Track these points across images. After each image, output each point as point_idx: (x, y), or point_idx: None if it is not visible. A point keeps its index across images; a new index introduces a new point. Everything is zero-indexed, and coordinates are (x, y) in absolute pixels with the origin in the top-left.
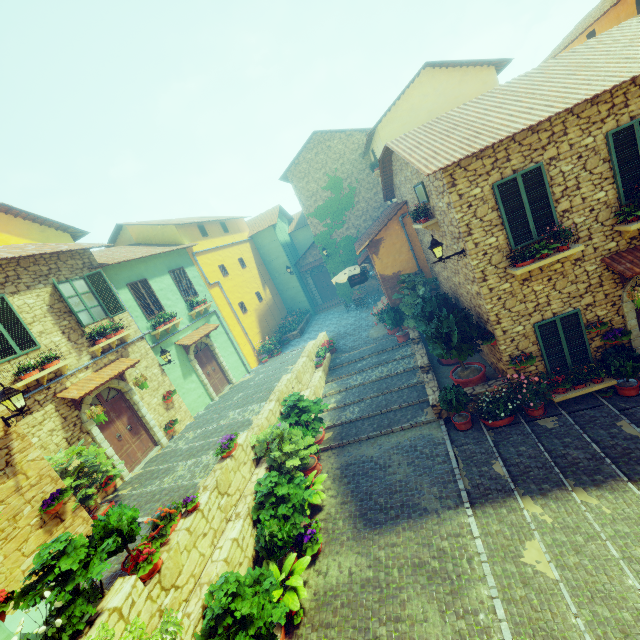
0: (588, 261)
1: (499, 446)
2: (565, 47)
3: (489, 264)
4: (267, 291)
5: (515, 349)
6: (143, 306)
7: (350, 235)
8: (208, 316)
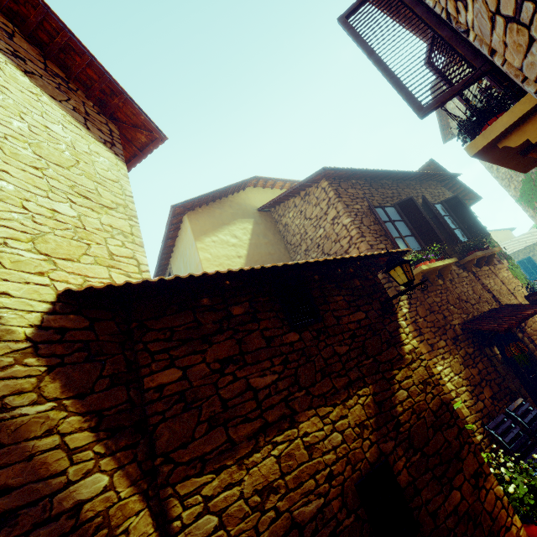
0: None
1: None
2: None
3: None
4: None
5: None
6: None
7: None
8: None
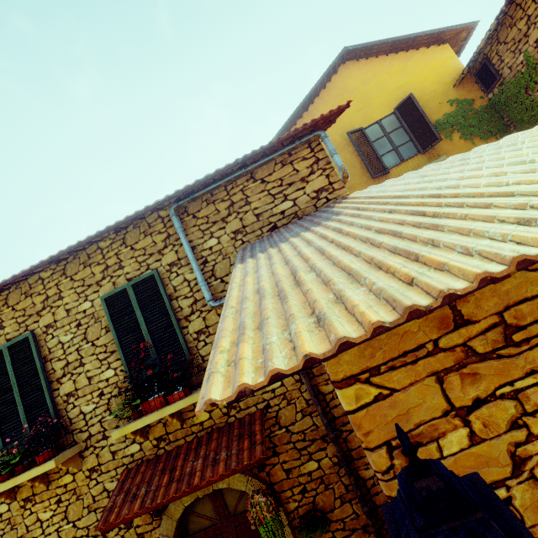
0: (107, 472)
1: None
2: None
3: None
4: None
5: None
6: None
7: None
8: None
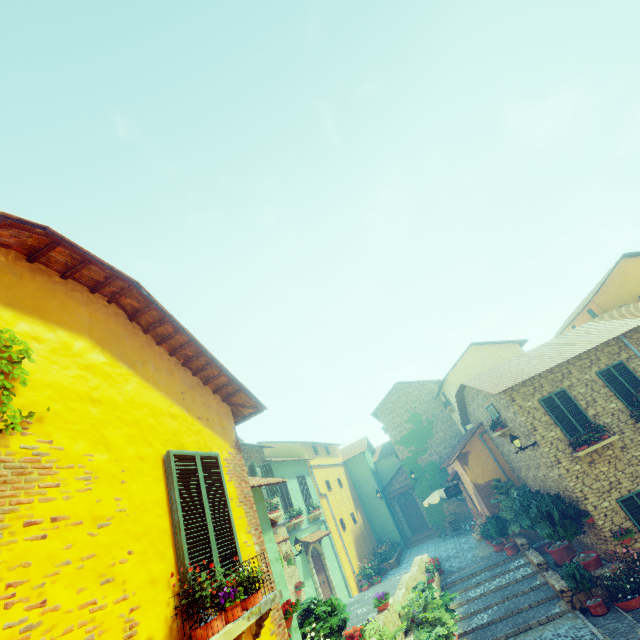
0: (631, 448)
1: (639, 621)
2: (560, 333)
3: (557, 450)
4: (359, 515)
5: (612, 524)
6: (282, 500)
7: (433, 460)
8: (319, 523)
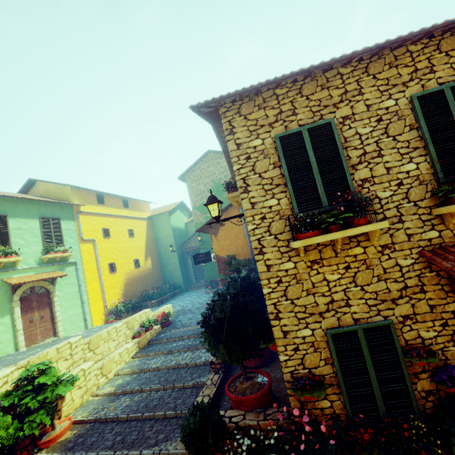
0: (400, 251)
1: None
2: None
3: (268, 232)
4: (148, 261)
5: (300, 364)
6: None
7: None
8: (65, 265)
